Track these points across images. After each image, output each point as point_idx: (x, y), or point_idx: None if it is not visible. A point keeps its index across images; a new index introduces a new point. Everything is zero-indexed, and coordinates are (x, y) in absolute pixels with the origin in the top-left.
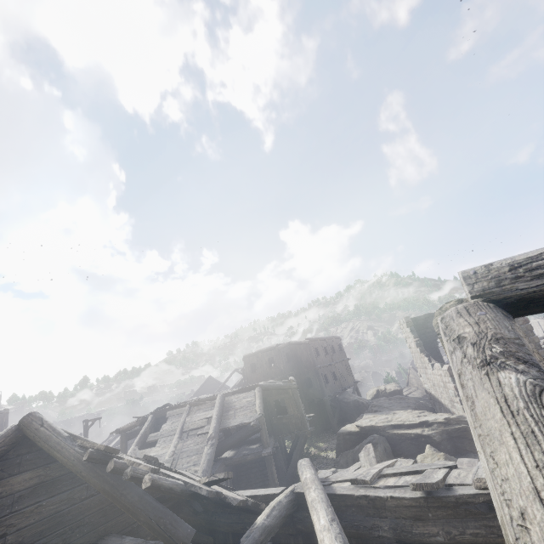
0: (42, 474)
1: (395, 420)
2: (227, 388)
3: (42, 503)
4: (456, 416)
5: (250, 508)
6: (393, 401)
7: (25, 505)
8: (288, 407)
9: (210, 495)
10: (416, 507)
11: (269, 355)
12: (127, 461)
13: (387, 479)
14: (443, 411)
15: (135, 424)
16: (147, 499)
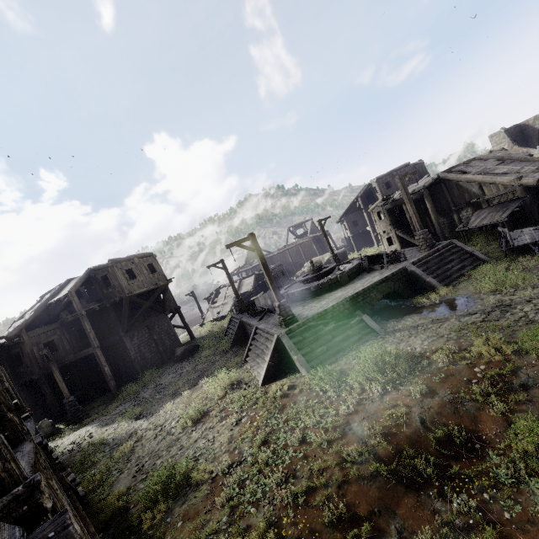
0: None
1: None
2: (269, 252)
3: None
4: None
5: None
6: None
7: None
8: None
9: None
10: None
11: (404, 171)
12: None
13: None
14: None
15: (432, 182)
16: None
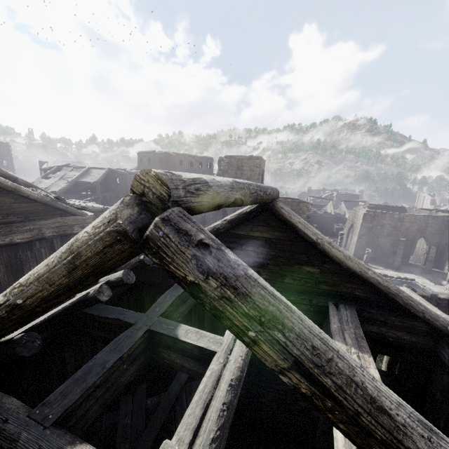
0: None
1: None
2: None
3: None
4: None
5: None
6: None
7: None
8: (121, 183)
9: None
10: None
11: (149, 156)
12: None
13: None
14: None
15: (49, 169)
16: None
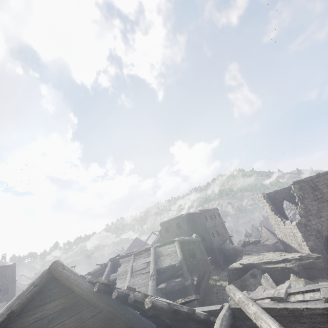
0: (63, 302)
1: (265, 259)
2: (147, 244)
3: (65, 322)
4: (306, 254)
5: (203, 320)
6: (258, 247)
7: (55, 324)
8: (196, 253)
9: (190, 311)
10: (327, 315)
11: (177, 221)
12: (124, 290)
13: (294, 296)
14: (293, 252)
15: (100, 269)
16: (138, 316)
